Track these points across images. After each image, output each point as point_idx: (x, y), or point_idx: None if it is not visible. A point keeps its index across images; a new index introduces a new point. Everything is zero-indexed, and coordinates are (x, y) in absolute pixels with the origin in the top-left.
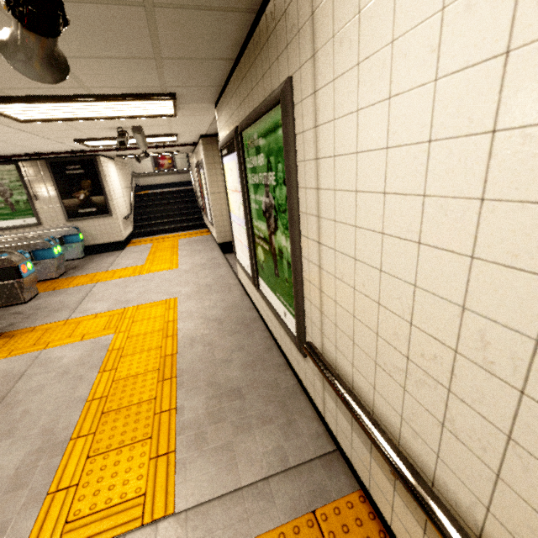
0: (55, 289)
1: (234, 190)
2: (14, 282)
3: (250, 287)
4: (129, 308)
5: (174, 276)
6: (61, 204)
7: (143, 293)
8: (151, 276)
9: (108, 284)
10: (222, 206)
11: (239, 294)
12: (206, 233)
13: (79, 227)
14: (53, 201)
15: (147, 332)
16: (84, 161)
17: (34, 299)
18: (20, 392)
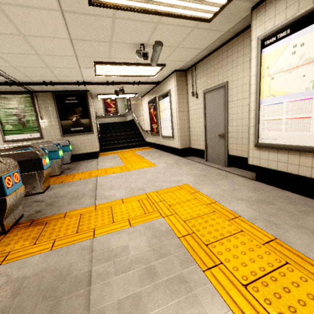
0: (62, 182)
1: (302, 64)
2: (35, 173)
3: (312, 163)
4: (150, 194)
5: (161, 170)
6: (59, 124)
7: (149, 182)
8: (140, 171)
9: (107, 177)
10: (185, 121)
11: (245, 180)
12: (150, 148)
13: (69, 141)
14: (53, 121)
15: (200, 214)
16: (78, 94)
17: (48, 190)
18: (107, 310)
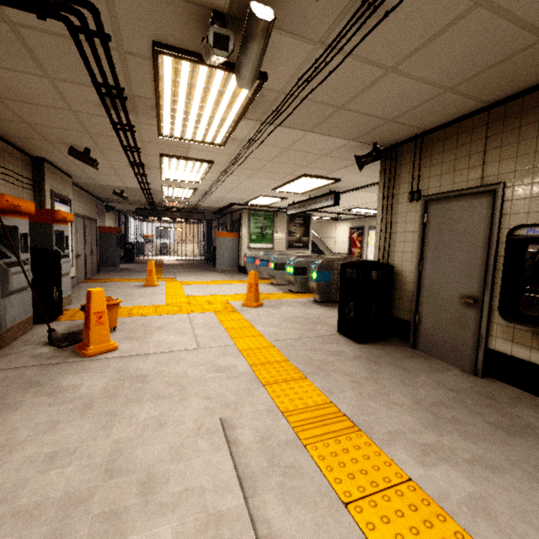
0: None
1: None
2: None
3: None
4: None
5: None
6: (287, 239)
7: None
8: None
9: None
10: None
11: None
12: None
13: None
14: (283, 236)
15: None
16: (304, 217)
17: None
18: None
